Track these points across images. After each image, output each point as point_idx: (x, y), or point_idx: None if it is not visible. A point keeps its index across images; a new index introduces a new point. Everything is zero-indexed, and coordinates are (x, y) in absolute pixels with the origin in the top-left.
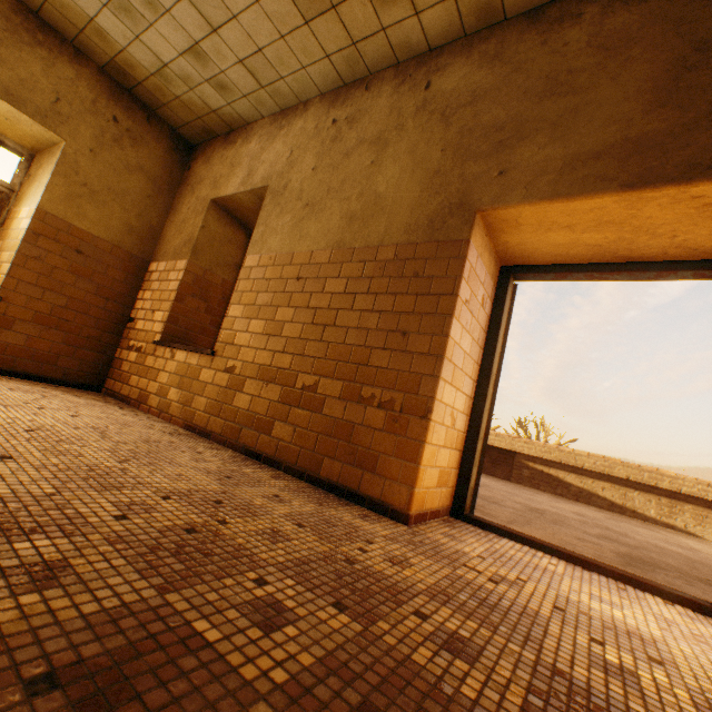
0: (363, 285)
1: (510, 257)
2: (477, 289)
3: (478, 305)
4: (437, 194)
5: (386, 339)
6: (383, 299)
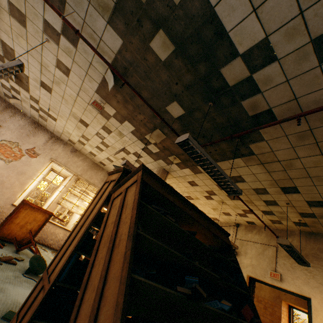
0: (261, 305)
1: (289, 304)
2: (284, 312)
3: (285, 315)
4: (273, 291)
5: (269, 321)
6: (266, 311)
